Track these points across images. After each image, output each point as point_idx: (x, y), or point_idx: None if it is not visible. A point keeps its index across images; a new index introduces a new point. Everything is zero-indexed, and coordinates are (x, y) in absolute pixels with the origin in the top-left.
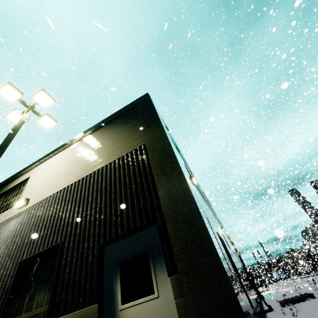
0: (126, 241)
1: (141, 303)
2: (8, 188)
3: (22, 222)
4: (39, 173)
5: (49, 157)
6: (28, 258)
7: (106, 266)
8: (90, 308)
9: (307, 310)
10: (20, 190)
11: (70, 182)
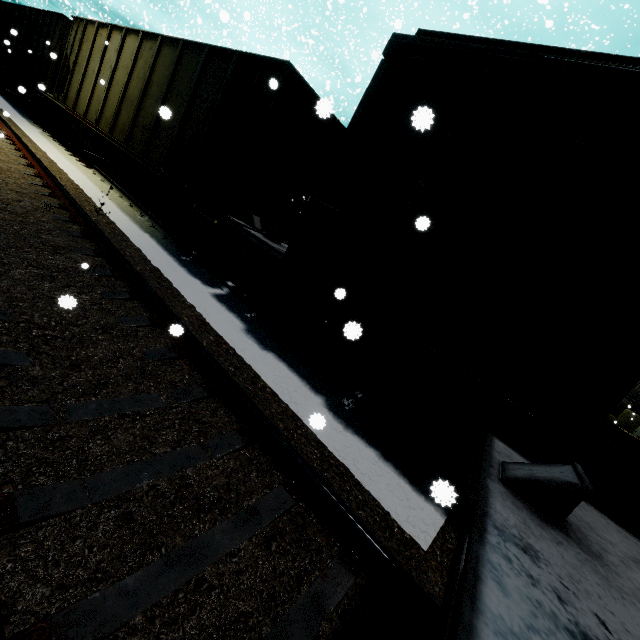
0: None
1: None
2: None
3: None
4: None
5: None
6: None
7: None
8: None
9: None
10: None
11: None
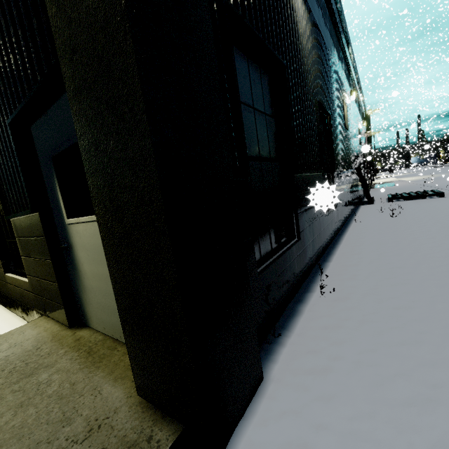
0: (51, 116)
1: (87, 222)
2: None
3: None
4: None
5: None
6: None
7: (41, 161)
8: (33, 216)
9: (417, 212)
10: None
11: None
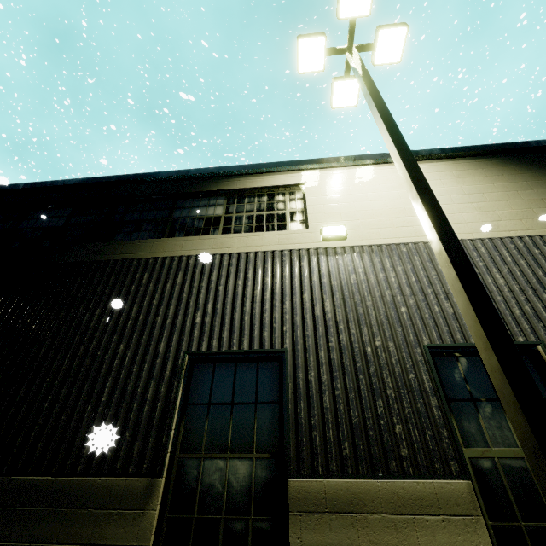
0: None
1: None
2: (241, 186)
3: (359, 270)
4: (331, 185)
5: (347, 164)
6: (446, 347)
7: None
8: None
9: None
10: (277, 202)
11: (465, 234)
